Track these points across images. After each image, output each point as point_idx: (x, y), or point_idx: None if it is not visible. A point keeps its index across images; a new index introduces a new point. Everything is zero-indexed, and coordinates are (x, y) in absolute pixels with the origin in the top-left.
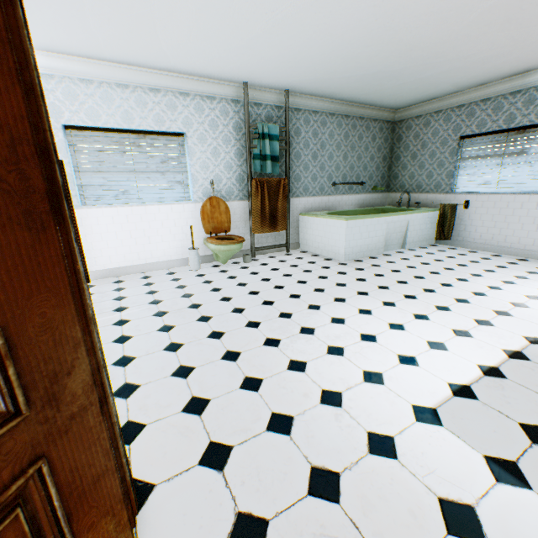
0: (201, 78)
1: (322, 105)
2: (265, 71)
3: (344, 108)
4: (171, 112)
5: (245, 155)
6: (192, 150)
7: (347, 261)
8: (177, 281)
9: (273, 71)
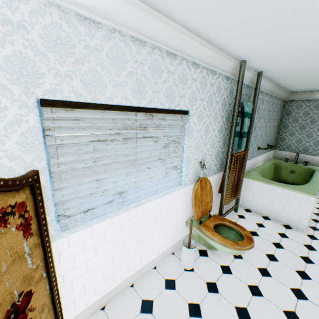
0: (216, 48)
1: (266, 86)
2: (287, 53)
3: (273, 89)
4: (181, 84)
5: (223, 130)
6: (191, 130)
7: (306, 229)
8: (201, 316)
9: (296, 53)
